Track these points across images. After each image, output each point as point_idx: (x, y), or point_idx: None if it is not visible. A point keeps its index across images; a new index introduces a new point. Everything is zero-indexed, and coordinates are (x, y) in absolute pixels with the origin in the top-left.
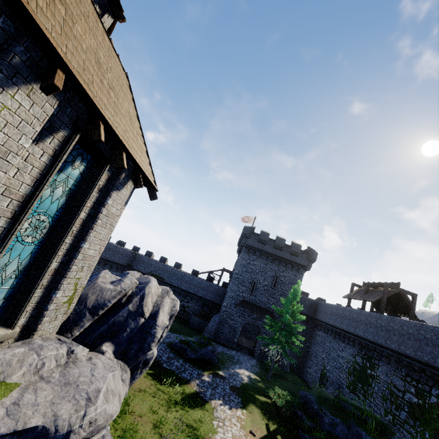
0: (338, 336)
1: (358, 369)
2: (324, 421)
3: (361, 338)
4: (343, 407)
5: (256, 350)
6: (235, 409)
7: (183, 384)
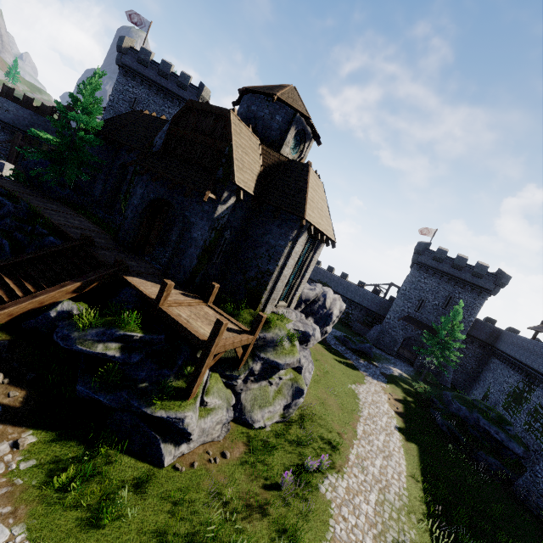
0: (510, 364)
1: (517, 392)
2: (452, 406)
3: (528, 367)
4: (475, 404)
5: (416, 361)
6: (381, 382)
7: (345, 359)
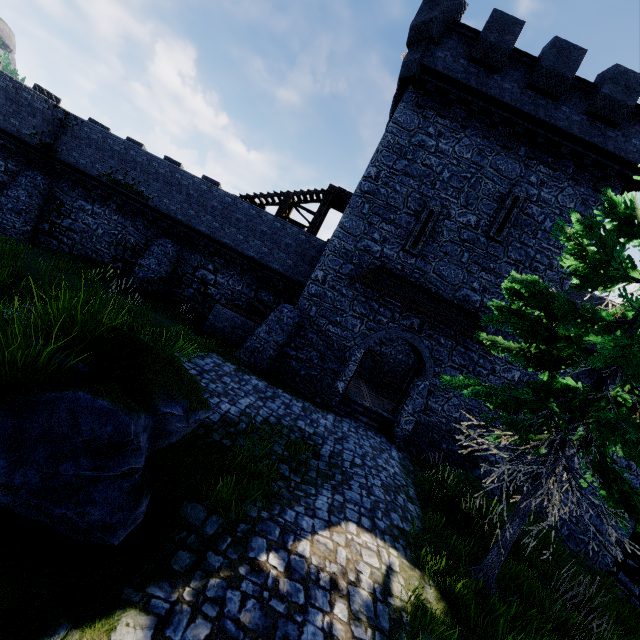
0: None
1: None
2: None
3: None
4: None
5: (401, 421)
6: None
7: None
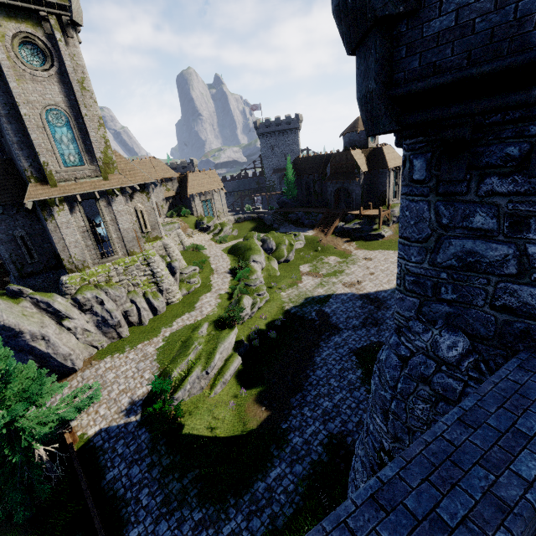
0: None
1: None
2: None
3: None
4: None
5: None
6: None
7: None
